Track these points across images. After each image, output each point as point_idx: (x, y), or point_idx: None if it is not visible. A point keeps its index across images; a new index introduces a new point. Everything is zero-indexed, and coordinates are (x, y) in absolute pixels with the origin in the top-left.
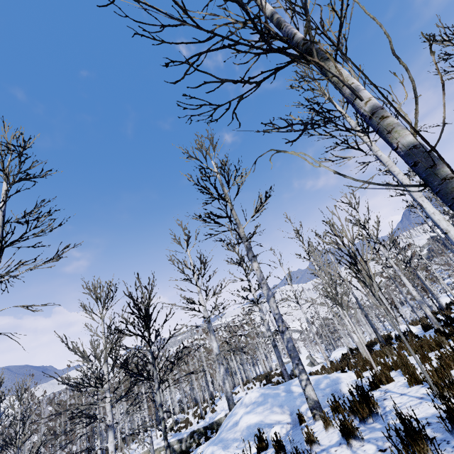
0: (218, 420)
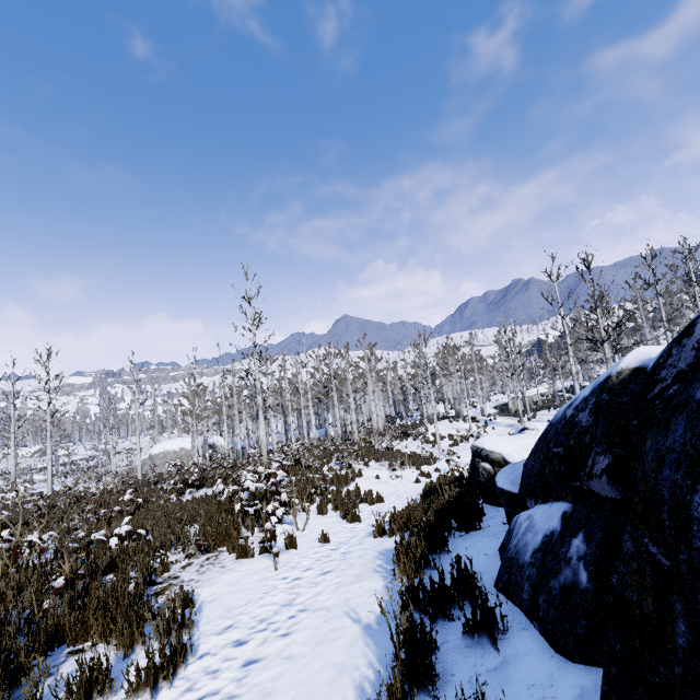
0: (548, 391)
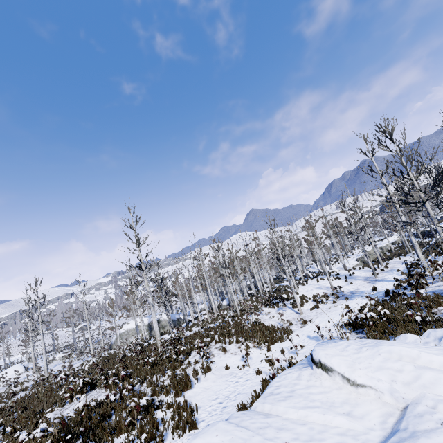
0: (398, 240)
